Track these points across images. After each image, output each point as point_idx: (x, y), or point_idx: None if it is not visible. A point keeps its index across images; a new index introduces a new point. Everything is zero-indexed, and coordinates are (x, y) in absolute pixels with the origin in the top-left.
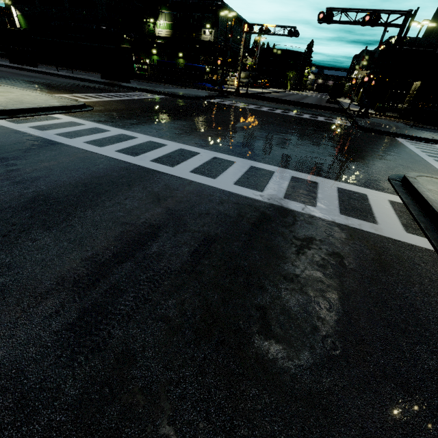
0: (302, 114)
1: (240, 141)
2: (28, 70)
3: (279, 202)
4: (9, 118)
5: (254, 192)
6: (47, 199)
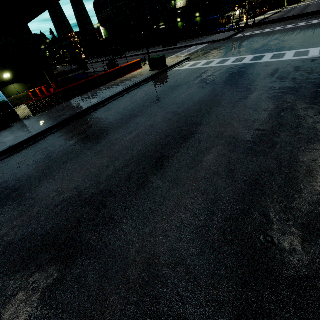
0: (311, 22)
1: (280, 46)
2: (127, 57)
3: (318, 56)
4: (175, 67)
5: (304, 57)
6: (235, 73)
